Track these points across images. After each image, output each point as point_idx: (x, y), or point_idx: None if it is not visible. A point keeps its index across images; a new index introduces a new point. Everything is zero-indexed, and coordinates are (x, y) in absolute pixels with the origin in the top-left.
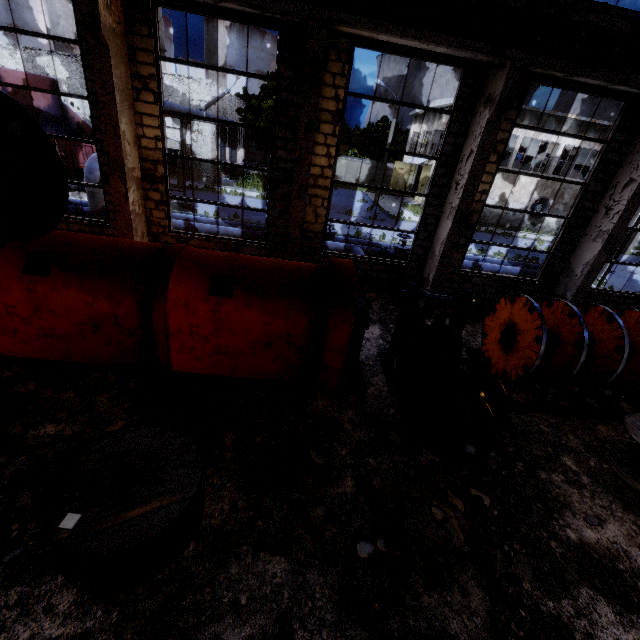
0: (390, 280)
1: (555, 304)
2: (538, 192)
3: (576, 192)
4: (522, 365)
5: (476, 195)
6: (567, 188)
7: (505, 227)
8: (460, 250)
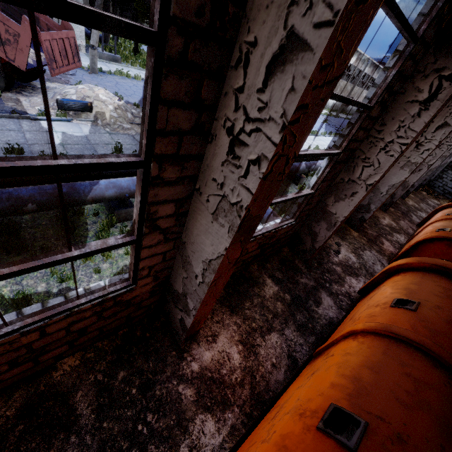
0: None
1: None
2: None
3: None
4: None
5: None
6: None
7: None
8: None
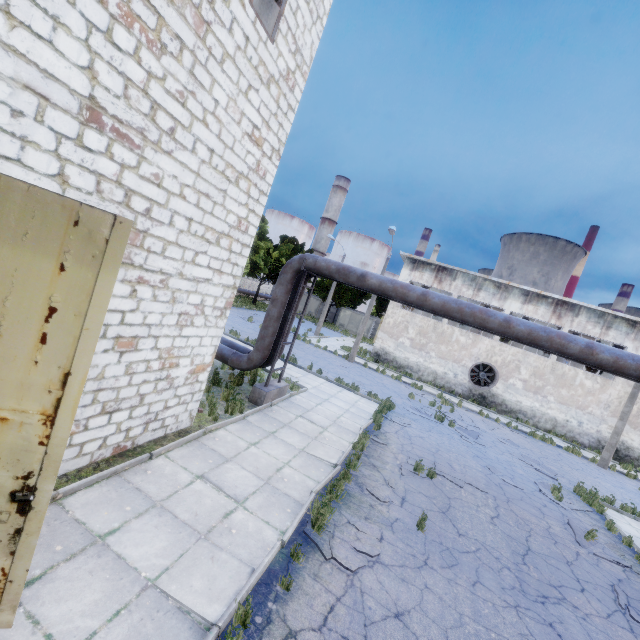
0: None
1: None
2: (484, 357)
3: (537, 369)
4: None
5: None
6: (523, 361)
7: (444, 389)
8: None
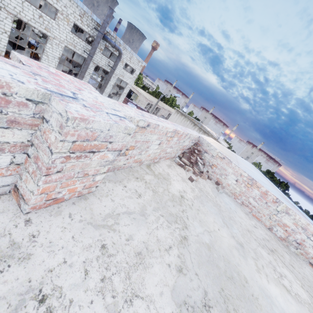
0: (10, 37)
1: (39, 49)
2: None
3: None
4: (34, 54)
5: (27, 27)
6: None
7: None
8: (26, 37)
